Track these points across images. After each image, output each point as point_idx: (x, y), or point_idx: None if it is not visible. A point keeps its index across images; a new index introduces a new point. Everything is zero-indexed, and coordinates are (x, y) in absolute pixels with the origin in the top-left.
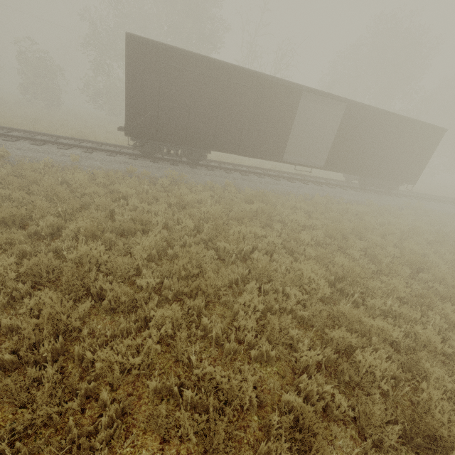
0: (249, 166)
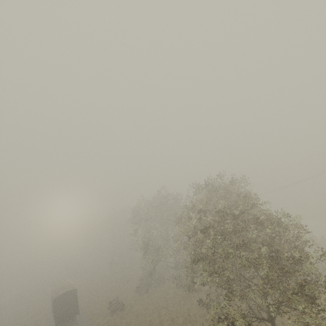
0: None
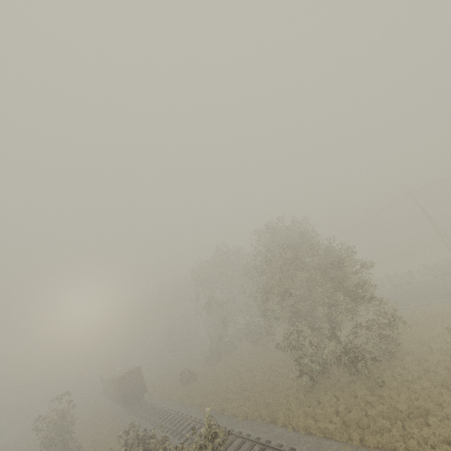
0: None
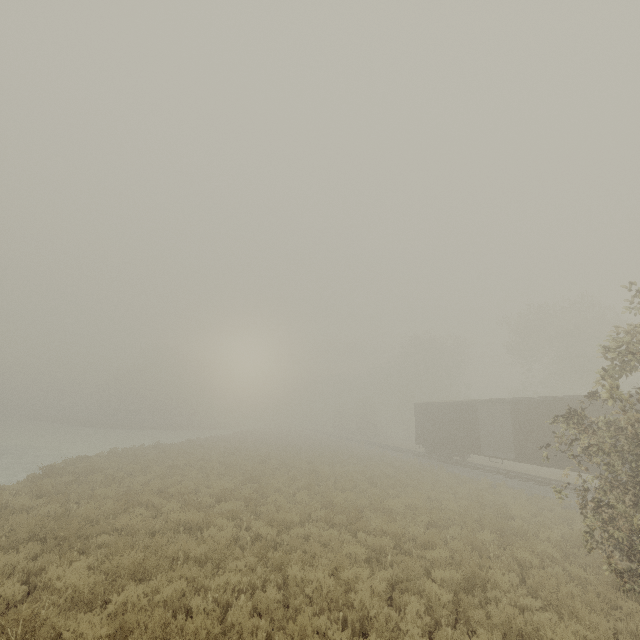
0: (503, 469)
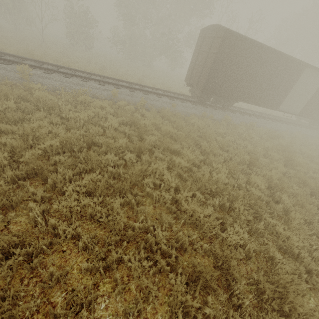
0: (245, 109)
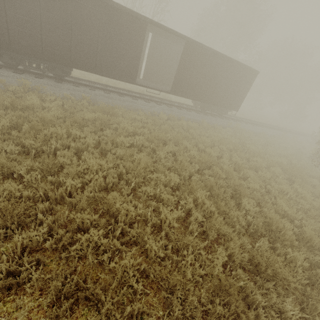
0: (116, 87)
